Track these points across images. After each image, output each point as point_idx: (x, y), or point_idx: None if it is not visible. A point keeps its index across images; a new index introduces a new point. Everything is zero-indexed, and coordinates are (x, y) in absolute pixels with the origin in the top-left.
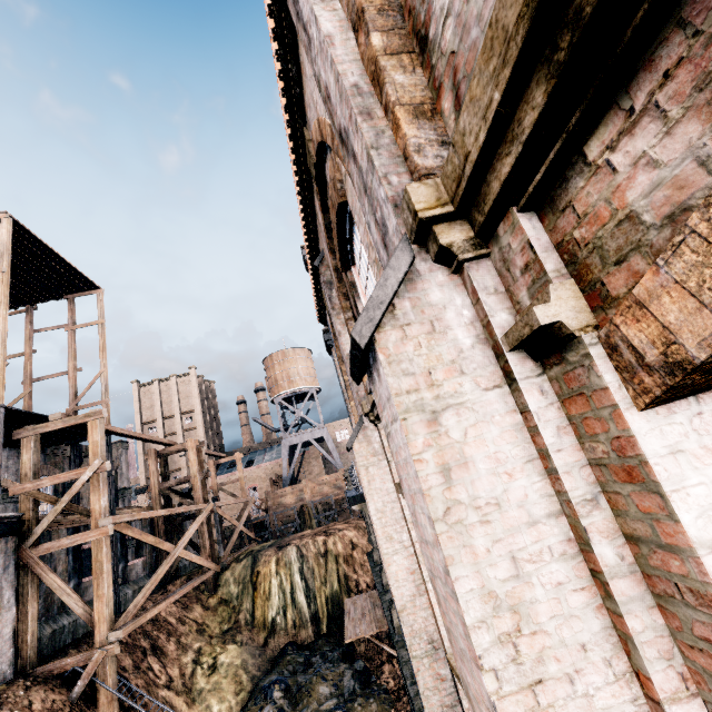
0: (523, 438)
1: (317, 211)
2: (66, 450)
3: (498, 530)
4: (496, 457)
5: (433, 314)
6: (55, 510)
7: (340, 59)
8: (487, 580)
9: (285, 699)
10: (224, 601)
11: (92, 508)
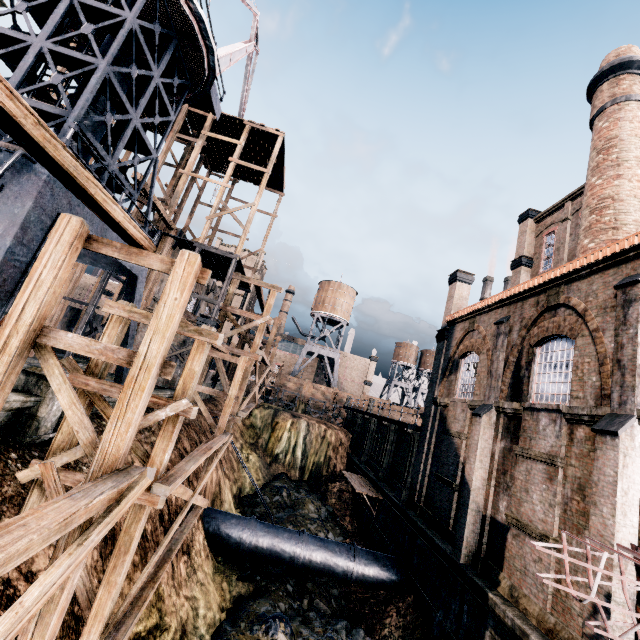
0: (639, 469)
1: (527, 303)
2: (209, 281)
3: (628, 480)
4: (633, 469)
5: (633, 436)
6: (237, 330)
7: (639, 354)
8: (623, 486)
9: (288, 498)
10: (253, 426)
11: (255, 341)
